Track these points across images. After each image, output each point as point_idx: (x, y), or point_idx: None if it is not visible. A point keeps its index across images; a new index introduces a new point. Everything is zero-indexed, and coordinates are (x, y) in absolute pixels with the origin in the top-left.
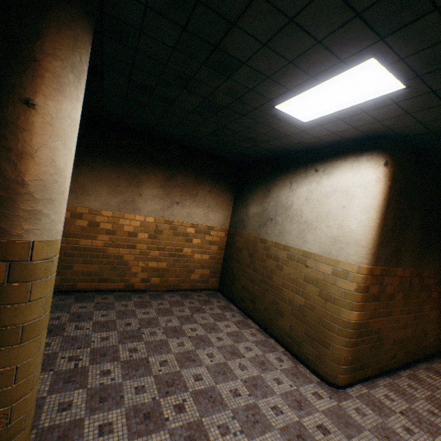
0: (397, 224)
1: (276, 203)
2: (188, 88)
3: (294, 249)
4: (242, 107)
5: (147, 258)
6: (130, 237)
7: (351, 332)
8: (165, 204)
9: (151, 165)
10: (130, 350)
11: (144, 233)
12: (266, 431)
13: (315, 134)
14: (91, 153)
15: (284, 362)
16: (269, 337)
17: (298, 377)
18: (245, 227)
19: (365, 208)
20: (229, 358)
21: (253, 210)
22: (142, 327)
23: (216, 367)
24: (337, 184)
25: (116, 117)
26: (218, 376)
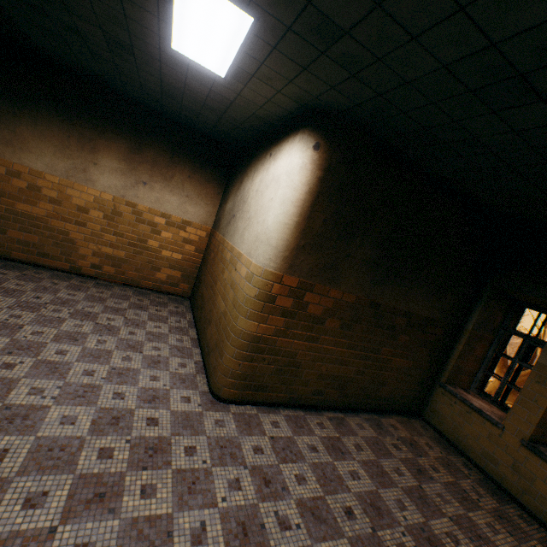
0: (335, 231)
1: (241, 197)
2: (71, 10)
3: (235, 250)
4: (146, 46)
5: (100, 241)
6: (80, 212)
7: (244, 343)
8: (128, 182)
9: (112, 129)
10: (12, 315)
11: (98, 211)
12: (83, 405)
13: (254, 100)
14: (34, 101)
15: (185, 368)
16: (197, 347)
17: (184, 382)
18: (219, 226)
19: (283, 200)
20: (121, 349)
21: (228, 206)
22: (52, 304)
23: (95, 351)
24: (276, 171)
25: (58, 57)
26: (87, 357)
